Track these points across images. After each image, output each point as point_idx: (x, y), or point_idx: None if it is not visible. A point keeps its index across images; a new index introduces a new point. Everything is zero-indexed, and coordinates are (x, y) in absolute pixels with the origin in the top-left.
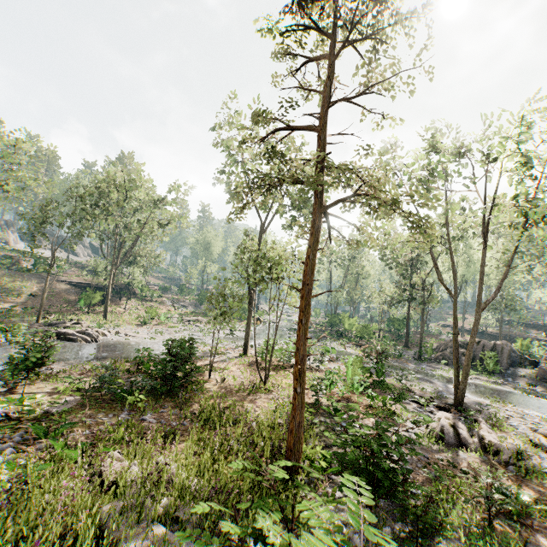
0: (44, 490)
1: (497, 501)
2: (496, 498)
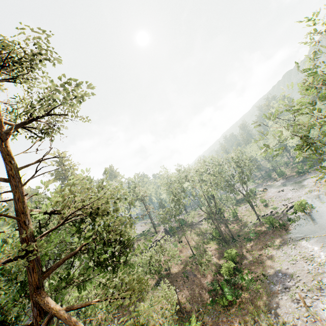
0: None
1: None
2: None
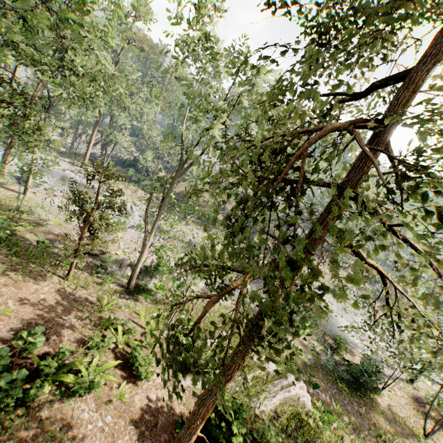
0: (332, 440)
1: None
2: None
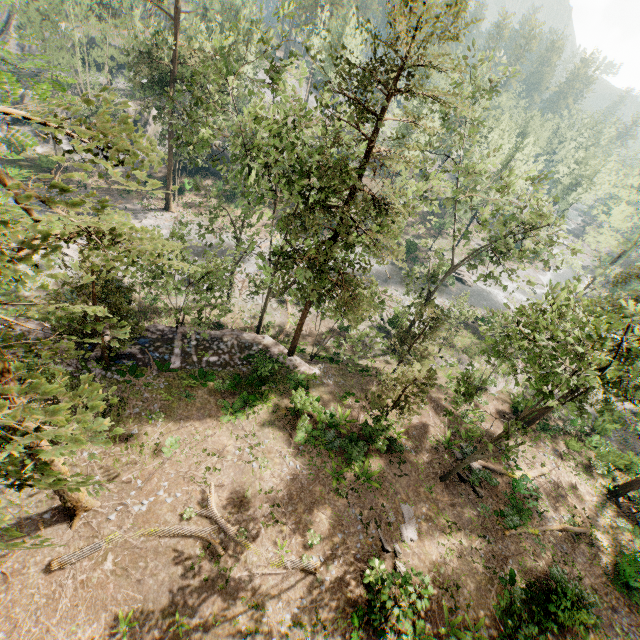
0: None
1: (633, 433)
2: (633, 432)
